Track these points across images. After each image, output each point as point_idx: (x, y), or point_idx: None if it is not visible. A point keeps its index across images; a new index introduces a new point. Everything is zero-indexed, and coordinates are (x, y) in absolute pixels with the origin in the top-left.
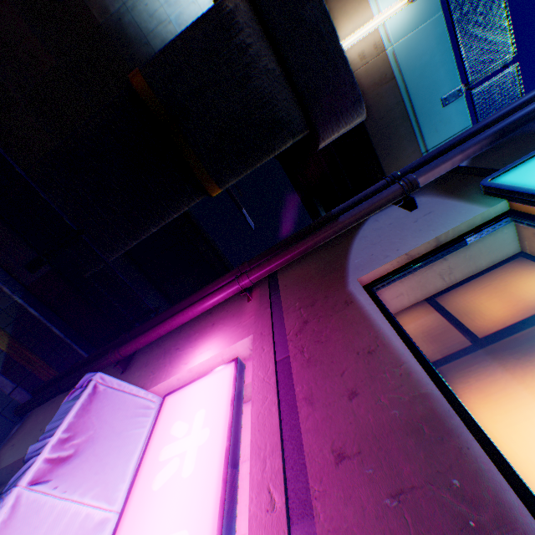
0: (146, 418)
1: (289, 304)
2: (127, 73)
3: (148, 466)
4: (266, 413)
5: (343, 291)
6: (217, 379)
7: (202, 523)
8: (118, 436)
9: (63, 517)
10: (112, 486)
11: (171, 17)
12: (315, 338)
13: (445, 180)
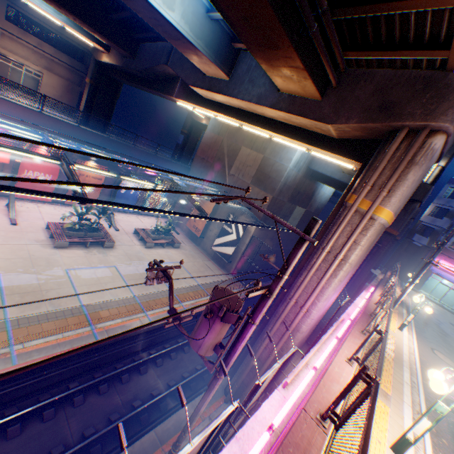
0: (434, 267)
1: (441, 252)
2: (316, 216)
3: (443, 268)
4: (451, 260)
5: (447, 249)
6: (440, 261)
7: (453, 266)
8: (436, 270)
9: (443, 273)
10: (441, 271)
11: (328, 194)
12: (449, 254)
13: (446, 232)
